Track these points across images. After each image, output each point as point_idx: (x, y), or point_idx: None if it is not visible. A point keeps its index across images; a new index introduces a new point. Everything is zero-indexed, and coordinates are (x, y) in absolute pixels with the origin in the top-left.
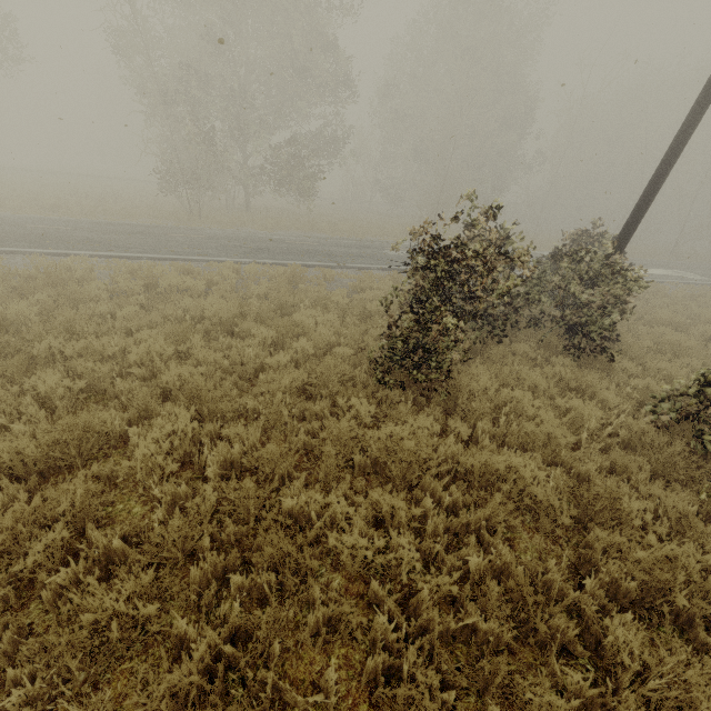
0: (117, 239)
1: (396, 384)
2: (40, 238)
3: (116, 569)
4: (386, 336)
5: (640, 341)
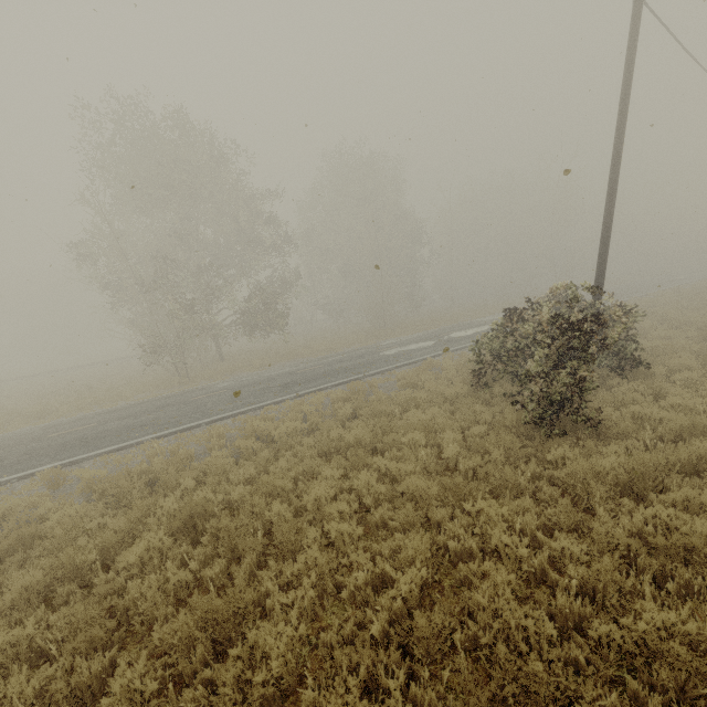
0: (156, 417)
1: (558, 433)
2: (83, 441)
3: (586, 625)
4: (541, 397)
5: (636, 353)
